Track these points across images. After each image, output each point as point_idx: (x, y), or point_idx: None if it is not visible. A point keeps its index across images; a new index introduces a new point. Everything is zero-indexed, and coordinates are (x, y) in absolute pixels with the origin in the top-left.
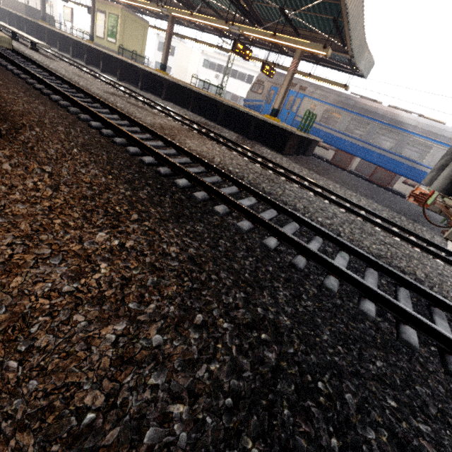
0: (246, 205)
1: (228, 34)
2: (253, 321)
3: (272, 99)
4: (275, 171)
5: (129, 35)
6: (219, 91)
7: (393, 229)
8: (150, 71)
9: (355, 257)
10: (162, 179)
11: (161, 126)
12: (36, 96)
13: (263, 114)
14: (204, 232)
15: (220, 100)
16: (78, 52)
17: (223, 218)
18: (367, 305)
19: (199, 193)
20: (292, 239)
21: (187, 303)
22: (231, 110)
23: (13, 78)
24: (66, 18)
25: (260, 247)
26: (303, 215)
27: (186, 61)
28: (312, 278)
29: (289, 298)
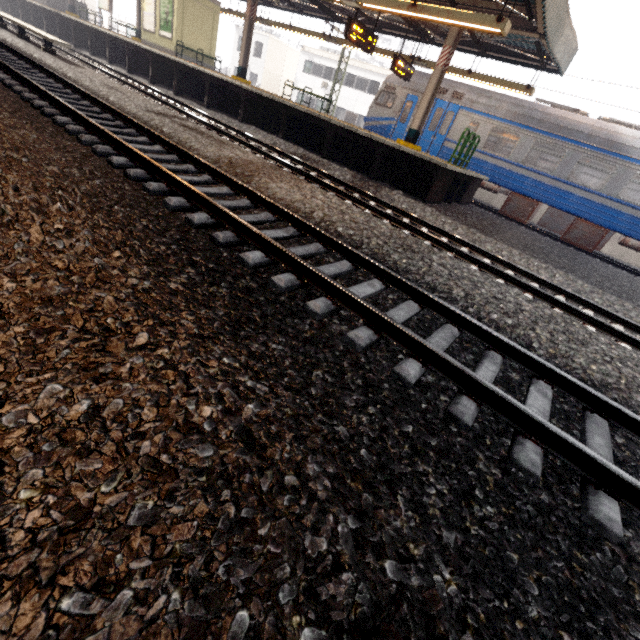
0: (364, 294)
1: (340, 16)
2: (374, 609)
3: (408, 116)
4: (414, 231)
5: (191, 25)
6: (327, 107)
7: (618, 329)
8: (220, 78)
9: (564, 391)
10: (221, 251)
11: (230, 162)
12: (32, 118)
13: (393, 139)
14: (285, 356)
15: (327, 119)
16: (118, 55)
17: (323, 322)
18: (605, 507)
19: (282, 277)
20: (450, 363)
21: (218, 571)
22: (343, 134)
23: (1, 91)
24: (102, 6)
25: (389, 380)
26: (464, 309)
27: (279, 65)
28: (489, 443)
29: (448, 500)
